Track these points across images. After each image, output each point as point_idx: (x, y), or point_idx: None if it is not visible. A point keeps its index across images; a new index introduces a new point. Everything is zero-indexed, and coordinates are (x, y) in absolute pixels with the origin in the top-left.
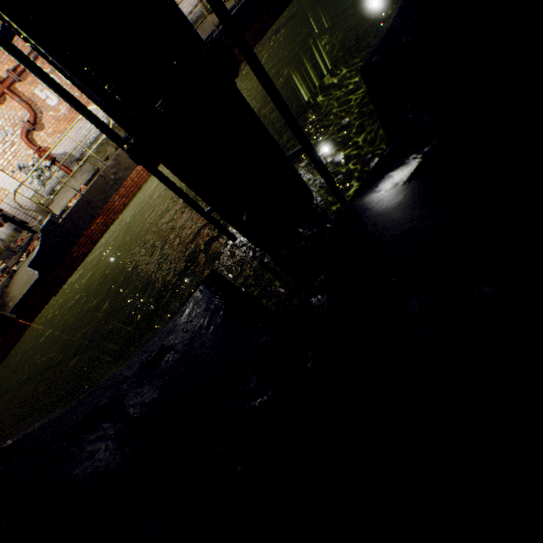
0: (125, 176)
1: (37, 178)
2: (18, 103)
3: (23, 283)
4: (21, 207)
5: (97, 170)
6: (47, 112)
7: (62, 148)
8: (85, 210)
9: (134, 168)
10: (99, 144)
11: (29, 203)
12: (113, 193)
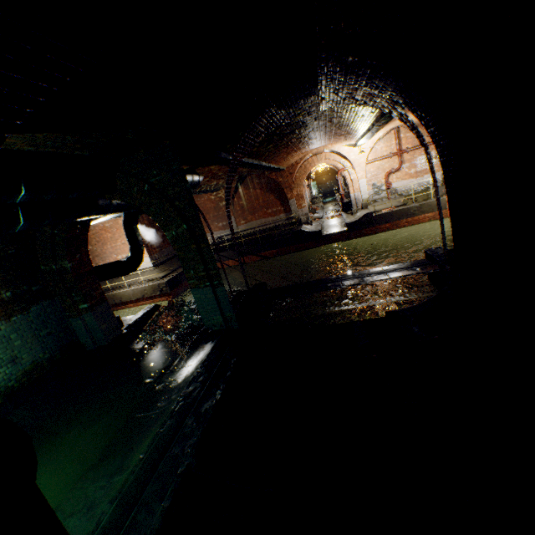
0: (417, 214)
1: (374, 192)
2: (397, 160)
3: (333, 228)
4: (367, 201)
5: (405, 204)
6: (405, 169)
7: (396, 185)
8: (386, 217)
9: (424, 213)
10: (414, 193)
11: (361, 199)
12: (404, 218)
